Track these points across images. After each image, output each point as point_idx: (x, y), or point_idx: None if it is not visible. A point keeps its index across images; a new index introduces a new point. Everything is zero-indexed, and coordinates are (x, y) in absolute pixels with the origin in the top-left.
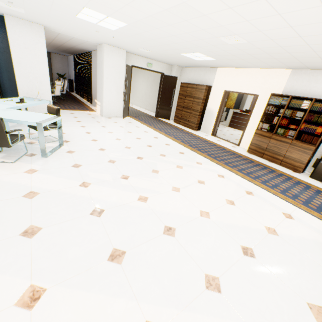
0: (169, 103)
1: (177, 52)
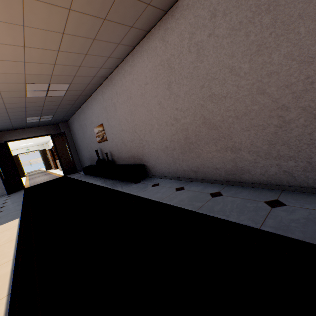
0: (49, 161)
1: (18, 146)
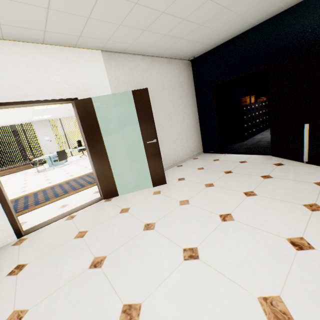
0: None
1: None
